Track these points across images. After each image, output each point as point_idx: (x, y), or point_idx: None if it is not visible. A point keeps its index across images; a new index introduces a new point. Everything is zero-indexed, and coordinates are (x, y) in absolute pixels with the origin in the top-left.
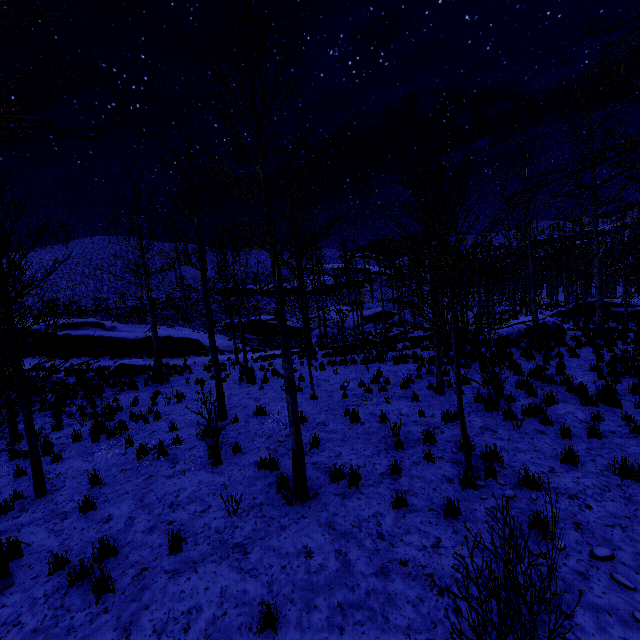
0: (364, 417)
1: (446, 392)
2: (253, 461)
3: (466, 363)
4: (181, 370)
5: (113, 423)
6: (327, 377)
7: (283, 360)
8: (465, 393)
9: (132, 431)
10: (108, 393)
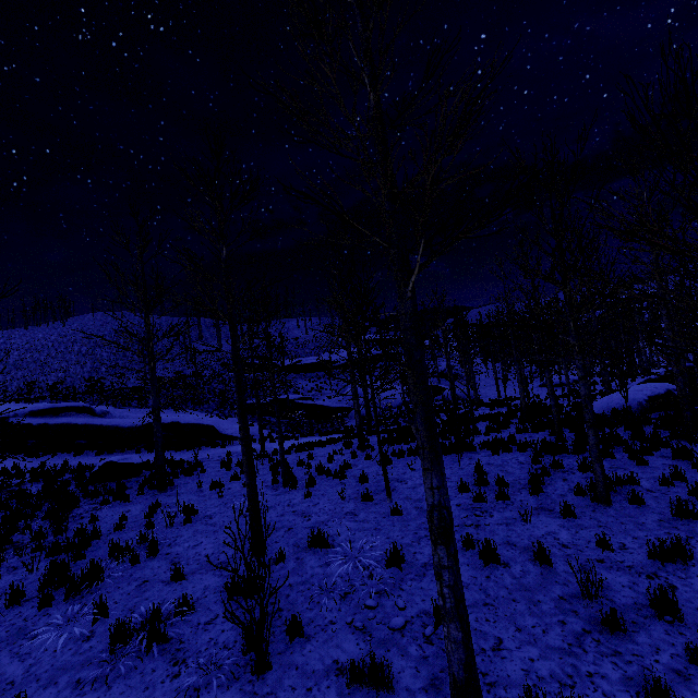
0: (501, 551)
1: (610, 499)
2: (331, 661)
3: (606, 450)
4: (190, 468)
5: (82, 563)
6: (400, 475)
7: (426, 467)
8: (644, 501)
9: (110, 581)
10: (84, 507)
